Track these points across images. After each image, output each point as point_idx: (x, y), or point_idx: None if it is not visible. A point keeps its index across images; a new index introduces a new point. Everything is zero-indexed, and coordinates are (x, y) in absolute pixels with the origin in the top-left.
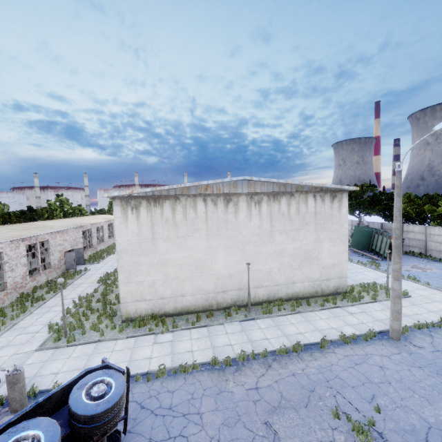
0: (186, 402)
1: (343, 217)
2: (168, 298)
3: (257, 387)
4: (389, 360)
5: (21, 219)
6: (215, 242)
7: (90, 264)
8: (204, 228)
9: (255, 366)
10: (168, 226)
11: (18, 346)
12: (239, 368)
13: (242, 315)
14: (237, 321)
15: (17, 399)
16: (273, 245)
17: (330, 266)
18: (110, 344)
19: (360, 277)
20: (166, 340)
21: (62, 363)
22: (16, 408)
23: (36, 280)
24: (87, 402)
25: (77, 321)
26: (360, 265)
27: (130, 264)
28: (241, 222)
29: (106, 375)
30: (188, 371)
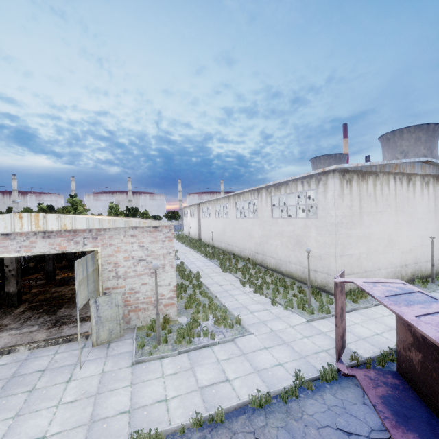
0: None
1: None
2: (369, 271)
3: None
4: None
5: None
6: (400, 217)
7: None
8: (394, 205)
9: None
10: (370, 201)
11: (277, 320)
12: None
13: (431, 285)
14: None
15: None
16: (436, 222)
17: None
18: (368, 311)
19: None
20: None
21: (362, 327)
22: None
23: None
24: None
25: (286, 299)
26: None
27: (344, 237)
28: (417, 200)
29: None
30: None
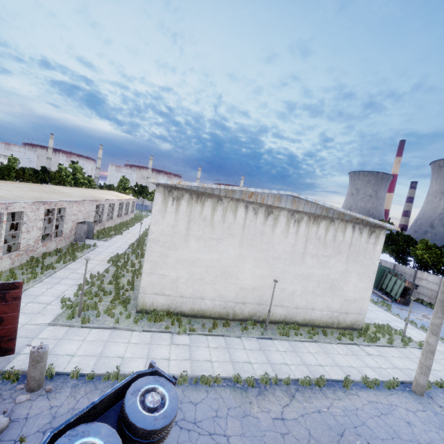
0: (210, 419)
1: (376, 254)
2: (187, 297)
3: (283, 417)
4: (415, 417)
5: (34, 179)
6: (246, 251)
7: (98, 240)
8: (239, 235)
9: (278, 393)
10: (204, 225)
11: (30, 315)
12: (262, 392)
13: (258, 331)
14: (255, 337)
15: (36, 378)
16: (302, 267)
17: (352, 300)
18: (125, 334)
19: (373, 316)
20: (183, 342)
21: (77, 345)
22: (33, 387)
23: (47, 246)
24: (144, 413)
25: (89, 300)
26: (370, 302)
27: (158, 256)
28: (276, 236)
29: (158, 383)
30: (210, 384)
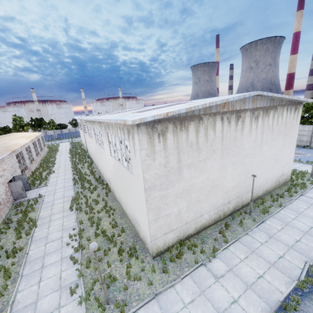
0: None
1: (297, 125)
2: (190, 221)
3: None
4: None
5: None
6: (226, 160)
7: (37, 188)
8: (220, 148)
9: None
10: (192, 151)
11: None
12: None
13: (248, 219)
14: (255, 227)
15: None
16: (261, 155)
17: (285, 165)
18: (171, 295)
19: None
20: (223, 270)
21: None
22: None
23: None
24: None
25: (97, 272)
26: None
27: (158, 200)
28: (244, 137)
29: None
30: (298, 309)
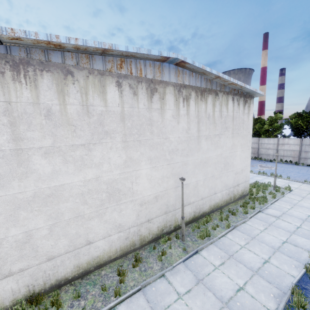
0: None
1: (250, 124)
2: (61, 254)
3: None
4: None
5: None
6: (135, 152)
7: None
8: (120, 131)
9: None
10: (51, 126)
11: None
12: None
13: (177, 248)
14: (181, 263)
15: None
16: (200, 153)
17: (240, 172)
18: None
19: None
20: None
21: None
22: None
23: None
24: None
25: None
26: None
27: None
28: (168, 123)
29: None
30: None
